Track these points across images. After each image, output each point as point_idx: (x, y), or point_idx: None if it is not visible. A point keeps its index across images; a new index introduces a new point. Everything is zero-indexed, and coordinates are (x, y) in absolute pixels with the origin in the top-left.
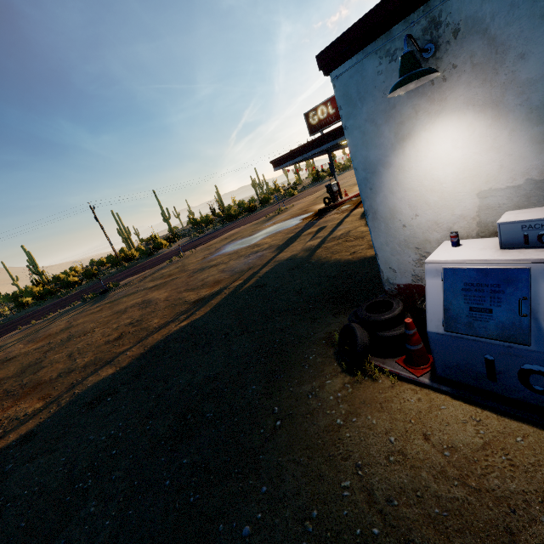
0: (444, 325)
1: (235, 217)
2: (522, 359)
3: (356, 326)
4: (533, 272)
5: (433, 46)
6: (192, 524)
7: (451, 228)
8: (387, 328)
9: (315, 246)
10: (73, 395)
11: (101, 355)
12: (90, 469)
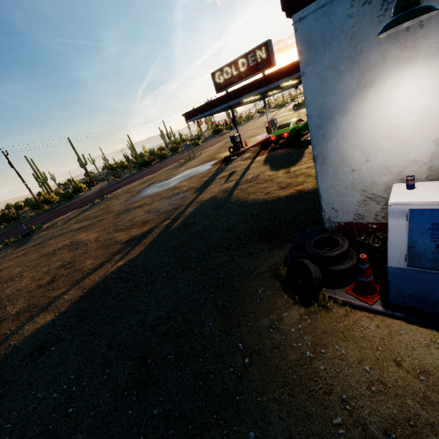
0: (407, 261)
1: (149, 163)
2: None
3: (308, 262)
4: None
5: None
6: None
7: (401, 172)
8: (337, 263)
9: (231, 188)
10: (8, 347)
11: (35, 301)
12: (45, 435)
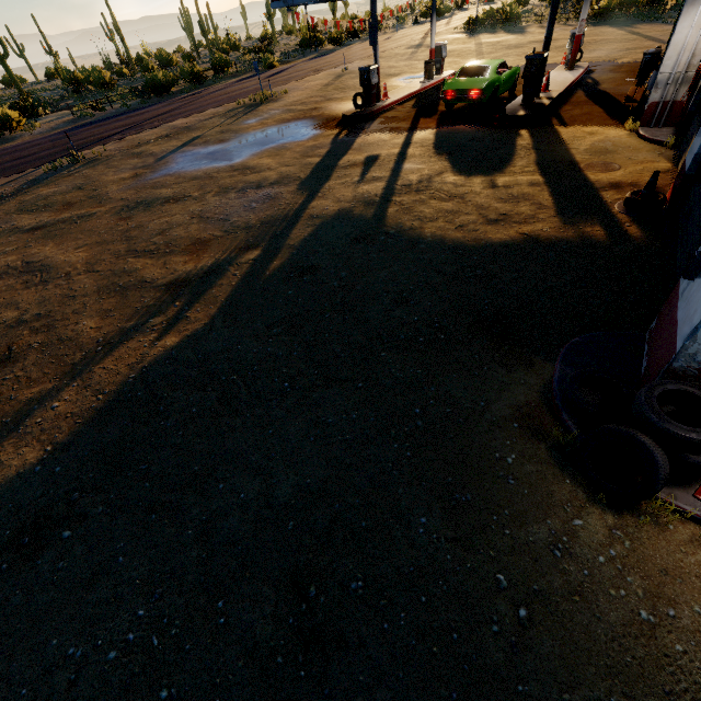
0: None
1: (166, 87)
2: None
3: (651, 443)
4: None
5: None
6: None
7: None
8: None
9: (381, 199)
10: None
11: None
12: None
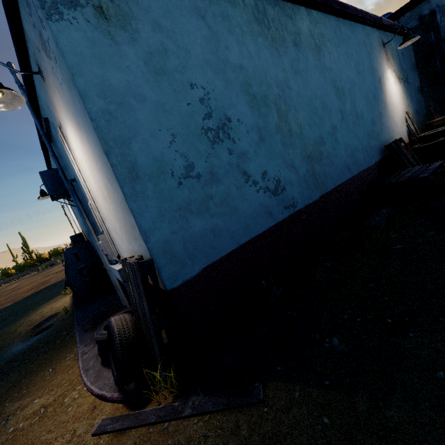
0: None
1: None
2: None
3: None
4: None
5: None
6: None
7: None
8: None
9: None
10: None
11: (14, 298)
12: None
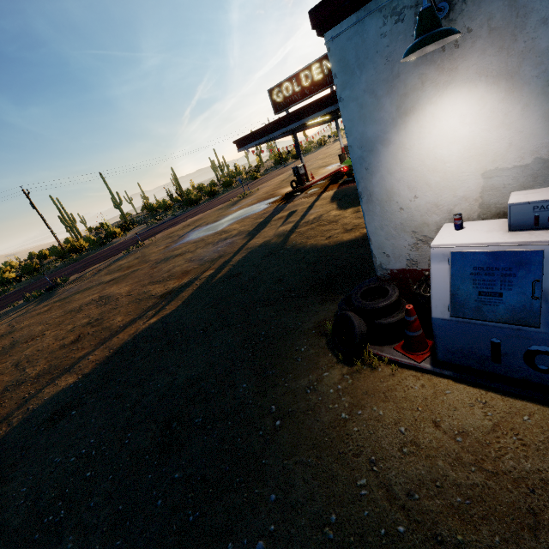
0: (450, 311)
1: (195, 201)
2: (530, 341)
3: (352, 315)
4: (546, 254)
5: (447, 5)
6: (195, 546)
7: (452, 210)
8: (384, 315)
9: (288, 232)
10: (27, 412)
11: (57, 362)
12: (61, 498)
